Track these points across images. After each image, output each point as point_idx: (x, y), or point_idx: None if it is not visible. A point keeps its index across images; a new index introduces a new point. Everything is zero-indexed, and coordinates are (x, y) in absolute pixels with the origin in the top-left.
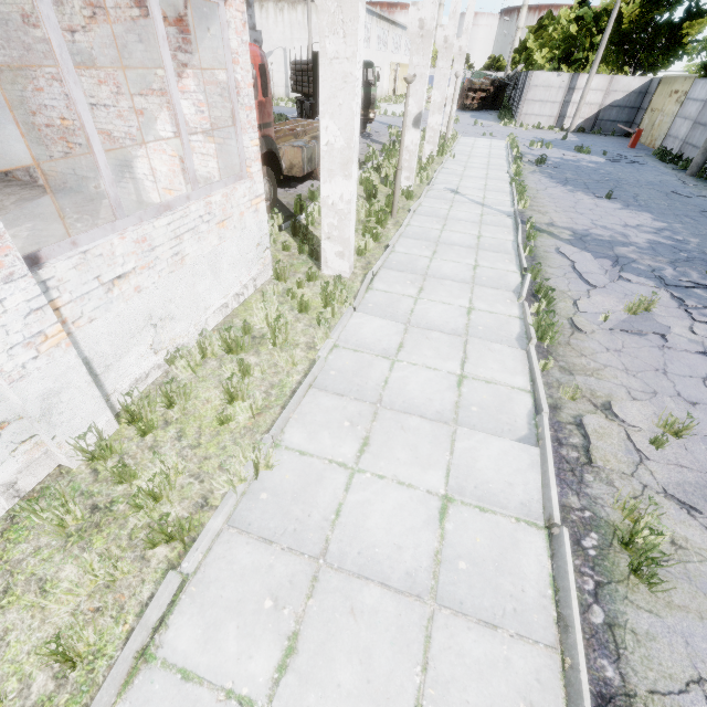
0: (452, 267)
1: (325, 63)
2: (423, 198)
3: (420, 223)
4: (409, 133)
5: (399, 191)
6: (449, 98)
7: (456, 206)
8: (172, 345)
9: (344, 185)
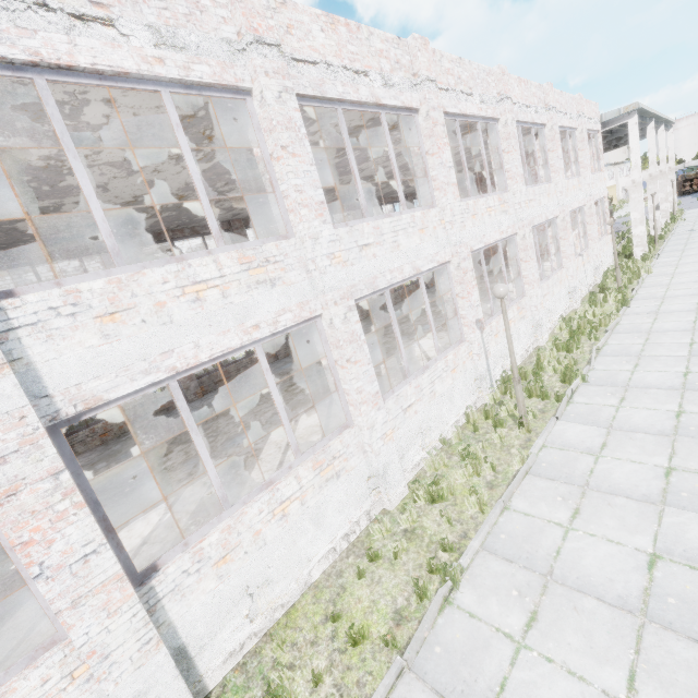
0: (696, 246)
1: (631, 200)
2: (670, 236)
3: (673, 243)
4: (653, 214)
5: (657, 234)
6: (668, 194)
7: (693, 234)
8: (603, 271)
9: (641, 228)
